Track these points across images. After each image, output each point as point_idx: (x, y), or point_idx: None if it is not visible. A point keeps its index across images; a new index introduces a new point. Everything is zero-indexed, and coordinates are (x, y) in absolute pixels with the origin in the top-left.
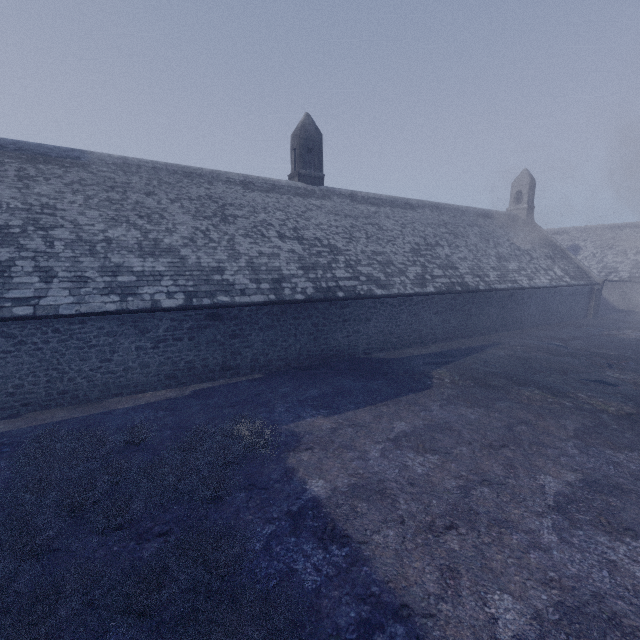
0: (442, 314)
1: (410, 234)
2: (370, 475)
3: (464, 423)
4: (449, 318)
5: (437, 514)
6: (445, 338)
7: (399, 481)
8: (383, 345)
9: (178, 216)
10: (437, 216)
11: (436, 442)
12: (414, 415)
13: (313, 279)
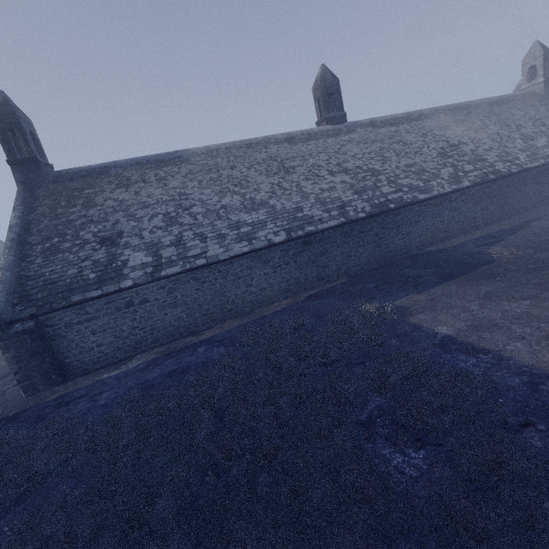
0: (479, 203)
1: (432, 141)
2: (479, 319)
3: (540, 278)
4: (486, 205)
5: (548, 331)
6: (485, 224)
7: (505, 318)
8: (432, 240)
9: (257, 178)
10: (452, 117)
11: (522, 293)
12: (491, 280)
13: (367, 199)
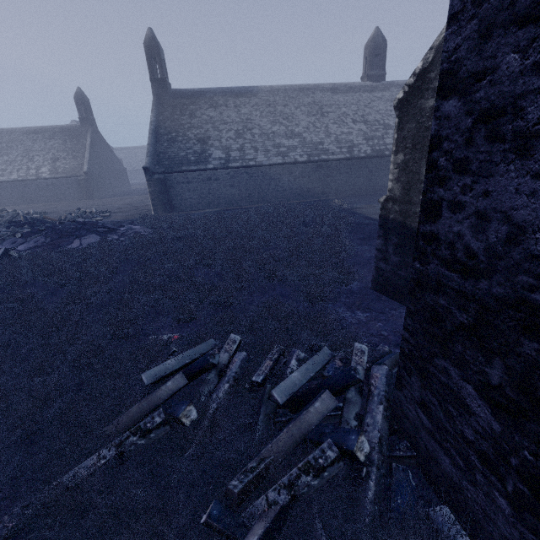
0: None
1: None
2: None
3: None
4: None
5: None
6: None
7: None
8: None
9: (300, 116)
10: None
11: None
12: None
13: (371, 145)
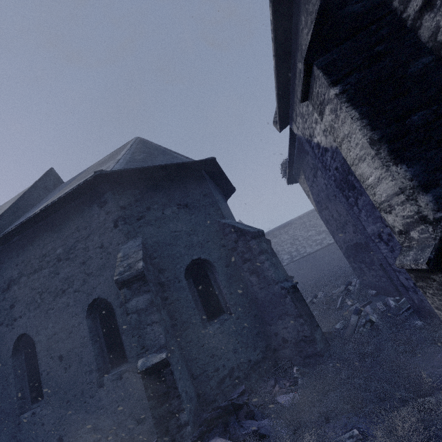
0: None
1: None
2: None
3: None
4: None
5: None
6: None
7: None
8: None
9: (320, 222)
10: None
11: None
12: None
13: None
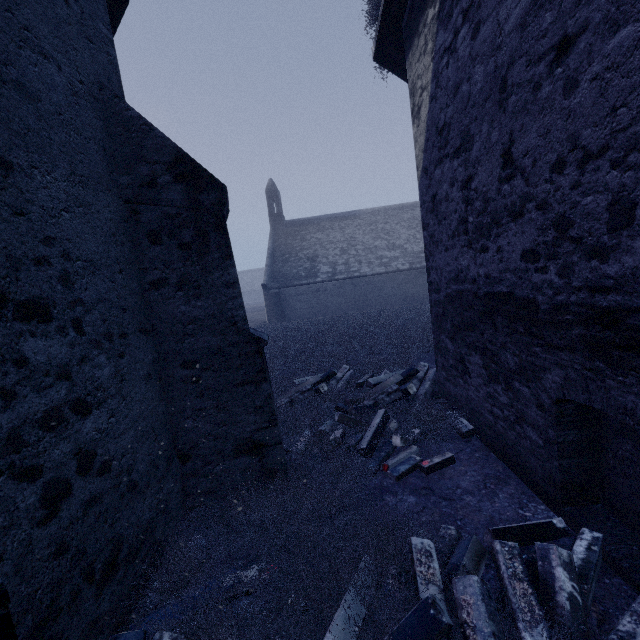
0: None
1: None
2: None
3: None
4: None
5: None
6: None
7: None
8: None
9: (400, 231)
10: None
11: None
12: None
13: None
